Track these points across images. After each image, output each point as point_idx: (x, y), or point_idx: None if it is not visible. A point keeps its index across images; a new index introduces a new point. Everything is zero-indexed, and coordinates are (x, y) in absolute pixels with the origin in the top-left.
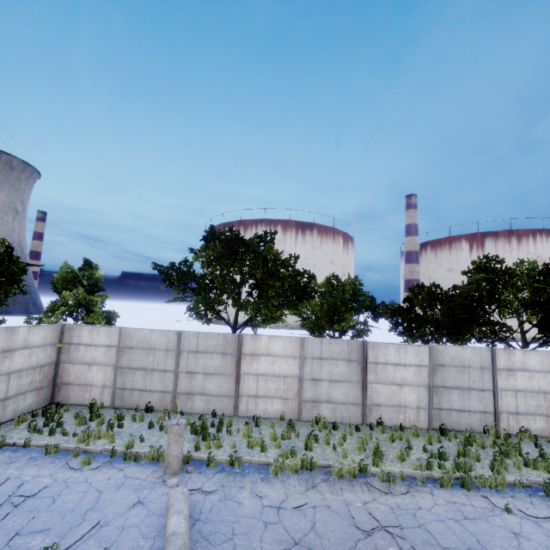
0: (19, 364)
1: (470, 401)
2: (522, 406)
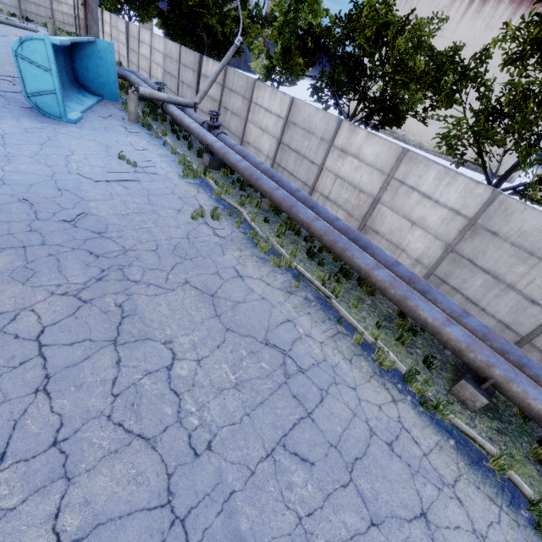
0: (66, 11)
1: (135, 59)
2: (143, 66)
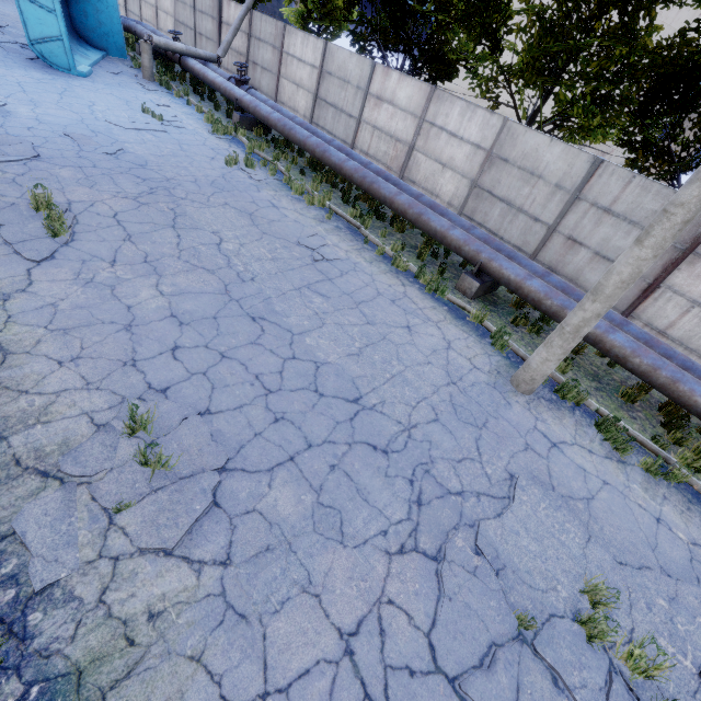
0: None
1: (135, 7)
2: (147, 16)
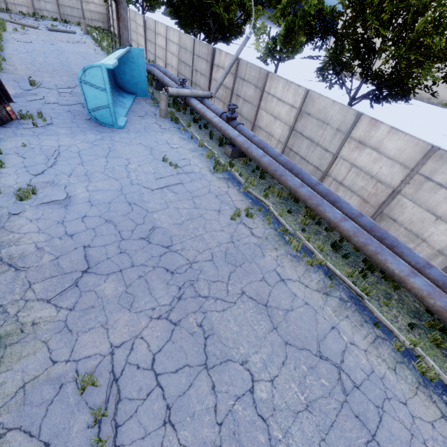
0: (93, 9)
1: (152, 48)
2: (159, 54)
